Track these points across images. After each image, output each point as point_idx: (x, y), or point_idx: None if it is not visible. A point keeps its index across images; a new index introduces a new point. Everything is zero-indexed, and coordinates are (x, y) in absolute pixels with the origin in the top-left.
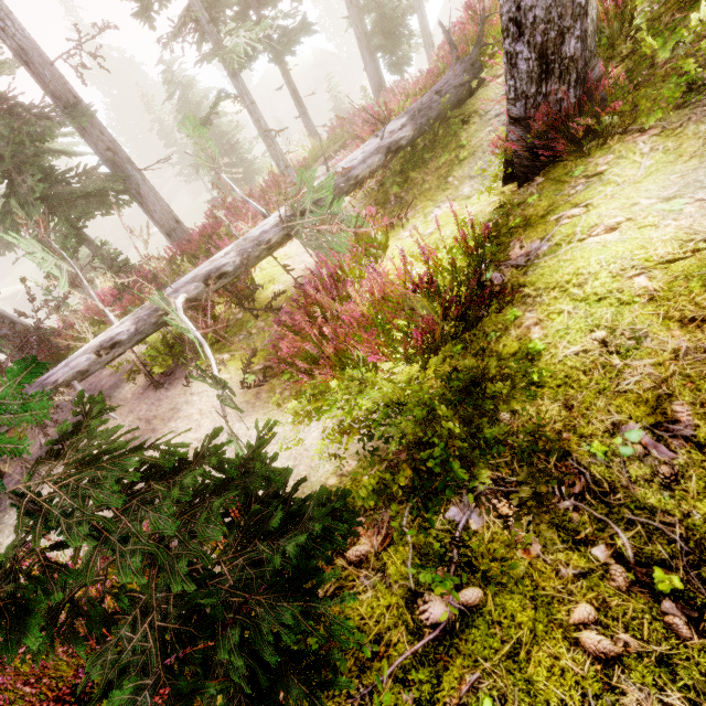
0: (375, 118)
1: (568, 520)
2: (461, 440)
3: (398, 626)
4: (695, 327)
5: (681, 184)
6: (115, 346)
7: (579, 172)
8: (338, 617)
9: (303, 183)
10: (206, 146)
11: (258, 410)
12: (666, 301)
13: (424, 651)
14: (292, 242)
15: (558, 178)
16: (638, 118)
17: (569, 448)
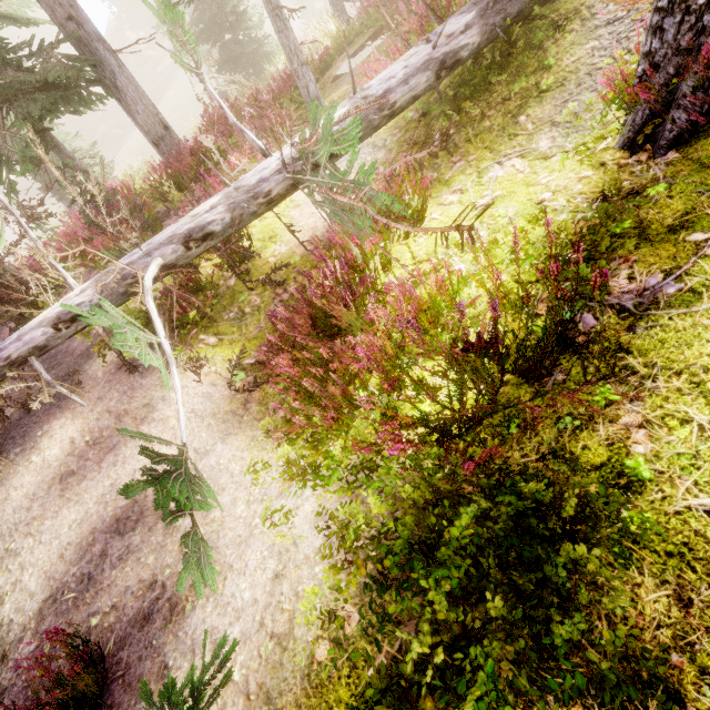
0: (428, 8)
1: None
2: None
3: None
4: None
5: None
6: (76, 319)
7: None
8: None
9: (317, 124)
10: (184, 39)
11: (245, 429)
12: None
13: None
14: None
15: (705, 161)
16: None
17: (681, 687)
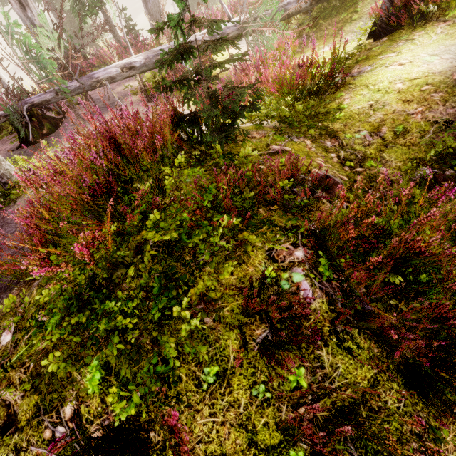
0: None
1: (327, 147)
2: (299, 128)
3: (262, 148)
4: (407, 103)
5: (442, 50)
6: (131, 69)
7: (405, 36)
8: (261, 93)
9: None
10: None
11: None
12: (403, 93)
13: (268, 153)
14: (236, 48)
15: (394, 38)
16: (447, 13)
17: (338, 135)
